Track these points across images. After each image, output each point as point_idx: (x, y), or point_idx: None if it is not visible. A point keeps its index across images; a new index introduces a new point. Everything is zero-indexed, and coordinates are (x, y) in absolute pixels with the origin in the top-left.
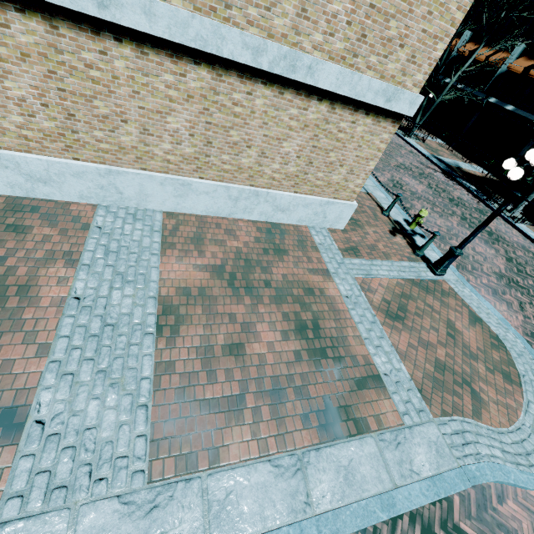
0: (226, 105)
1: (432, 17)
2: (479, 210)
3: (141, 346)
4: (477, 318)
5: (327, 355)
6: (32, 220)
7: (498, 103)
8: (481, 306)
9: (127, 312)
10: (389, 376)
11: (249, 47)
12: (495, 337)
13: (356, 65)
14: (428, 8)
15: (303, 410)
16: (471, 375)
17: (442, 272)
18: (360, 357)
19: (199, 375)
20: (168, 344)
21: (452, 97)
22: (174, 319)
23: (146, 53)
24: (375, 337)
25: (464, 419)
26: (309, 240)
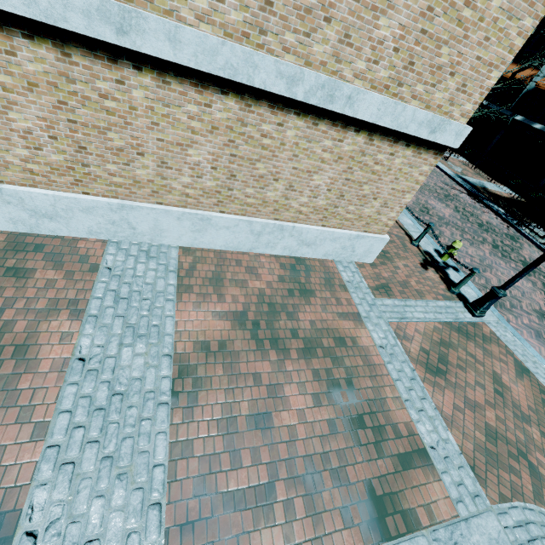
0: (254, 137)
1: (489, 43)
2: (510, 236)
3: (154, 421)
4: (523, 368)
5: (365, 424)
6: (35, 261)
7: (525, 121)
8: (527, 353)
9: (138, 376)
10: (436, 450)
11: (284, 76)
12: (544, 391)
13: (400, 94)
14: (485, 34)
15: (342, 500)
16: (526, 442)
17: (482, 313)
18: (402, 425)
19: (221, 458)
20: (185, 416)
21: (478, 114)
22: (192, 382)
23: (168, 82)
24: (416, 398)
25: (525, 505)
26: (336, 277)
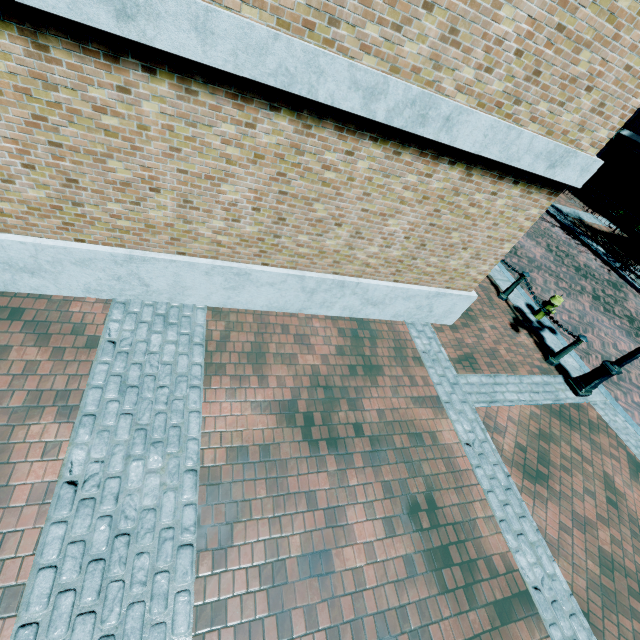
0: (312, 169)
1: None
2: (612, 284)
3: (173, 574)
4: (638, 464)
5: (451, 559)
6: (11, 334)
7: (633, 138)
8: None
9: (151, 504)
10: (541, 592)
11: (360, 87)
12: None
13: (516, 115)
14: None
15: None
16: None
17: (587, 392)
18: (498, 557)
19: (265, 625)
20: (216, 562)
21: None
22: (225, 509)
23: (194, 92)
24: (513, 516)
25: None
26: (409, 346)
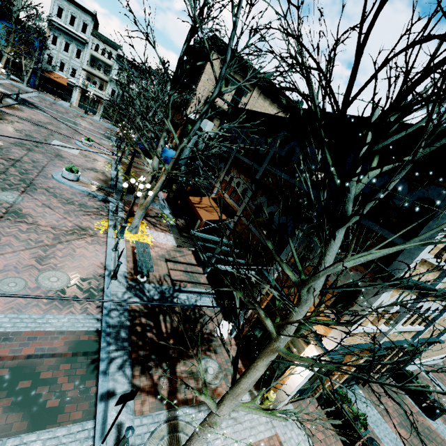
0: None
1: None
2: None
3: None
4: None
5: None
6: (423, 381)
7: None
8: None
9: None
10: None
11: None
12: None
13: None
14: None
15: None
16: None
17: None
18: None
19: None
20: None
21: None
22: None
23: None
24: None
25: None
26: None
